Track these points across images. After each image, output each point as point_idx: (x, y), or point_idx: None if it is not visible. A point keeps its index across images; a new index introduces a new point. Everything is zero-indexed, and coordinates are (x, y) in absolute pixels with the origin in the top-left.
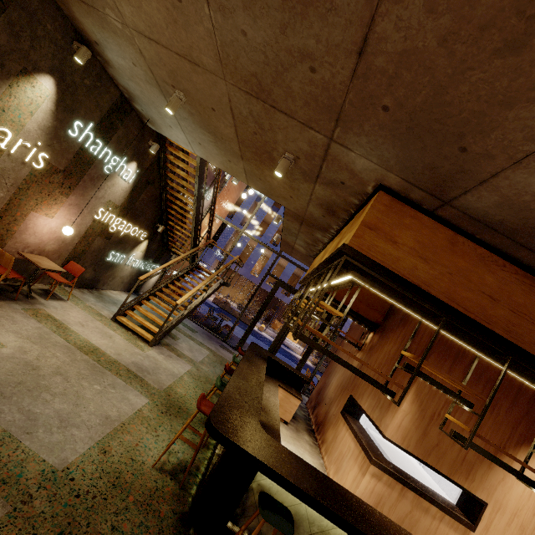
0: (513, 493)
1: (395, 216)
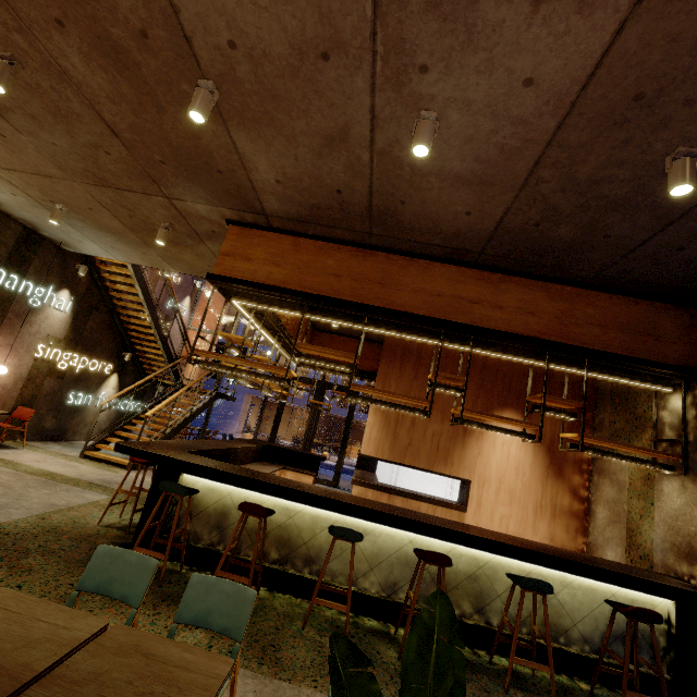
0: (493, 462)
1: (246, 240)
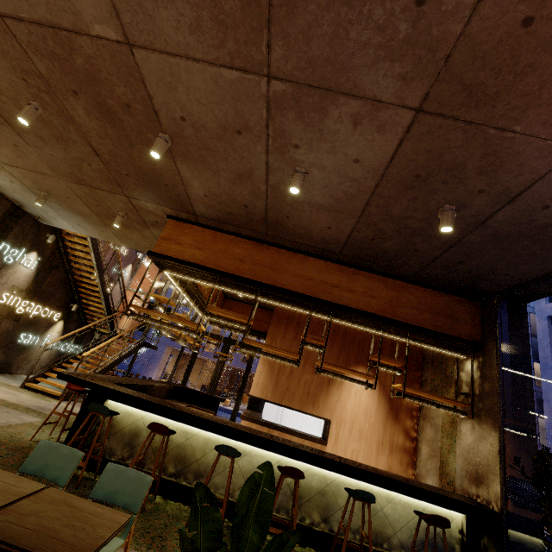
0: (348, 407)
1: (180, 230)
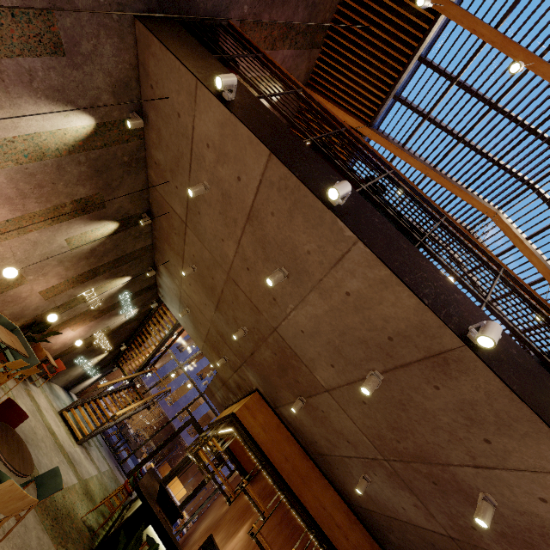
0: None
1: (259, 405)
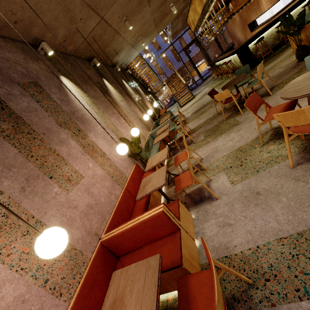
0: None
1: None
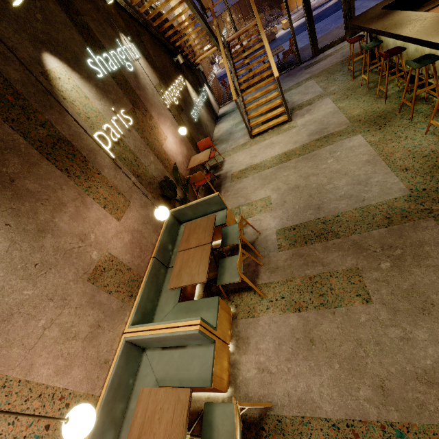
0: None
1: None
